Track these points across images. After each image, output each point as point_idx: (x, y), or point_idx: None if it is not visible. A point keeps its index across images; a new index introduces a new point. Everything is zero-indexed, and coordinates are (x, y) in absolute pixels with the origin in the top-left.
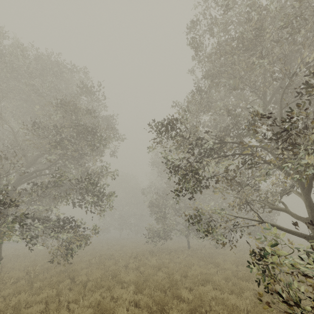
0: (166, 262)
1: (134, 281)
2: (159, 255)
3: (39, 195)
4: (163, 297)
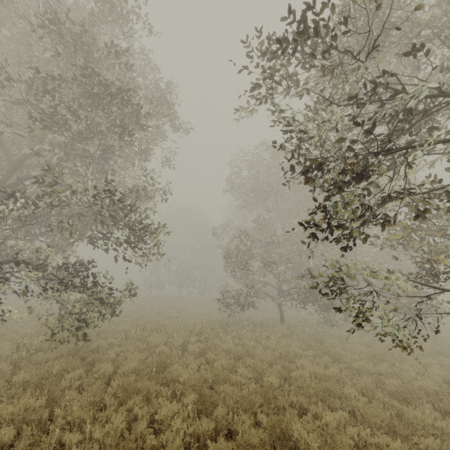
0: (251, 347)
1: (195, 383)
2: (237, 332)
3: (22, 219)
4: (257, 442)
